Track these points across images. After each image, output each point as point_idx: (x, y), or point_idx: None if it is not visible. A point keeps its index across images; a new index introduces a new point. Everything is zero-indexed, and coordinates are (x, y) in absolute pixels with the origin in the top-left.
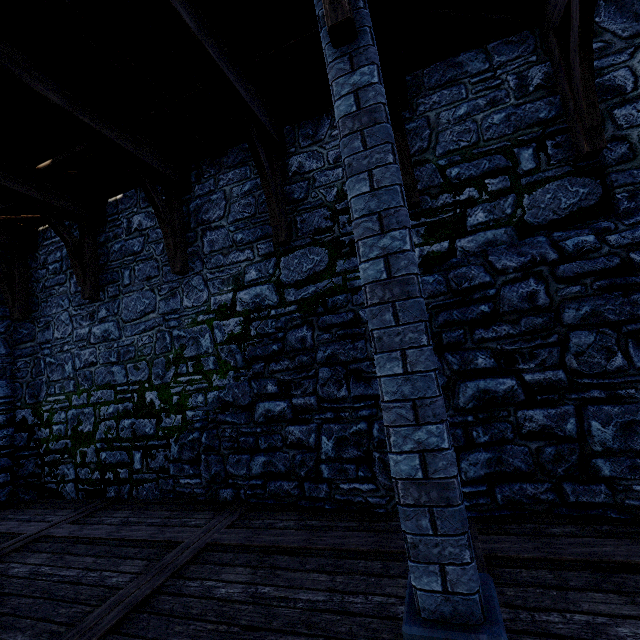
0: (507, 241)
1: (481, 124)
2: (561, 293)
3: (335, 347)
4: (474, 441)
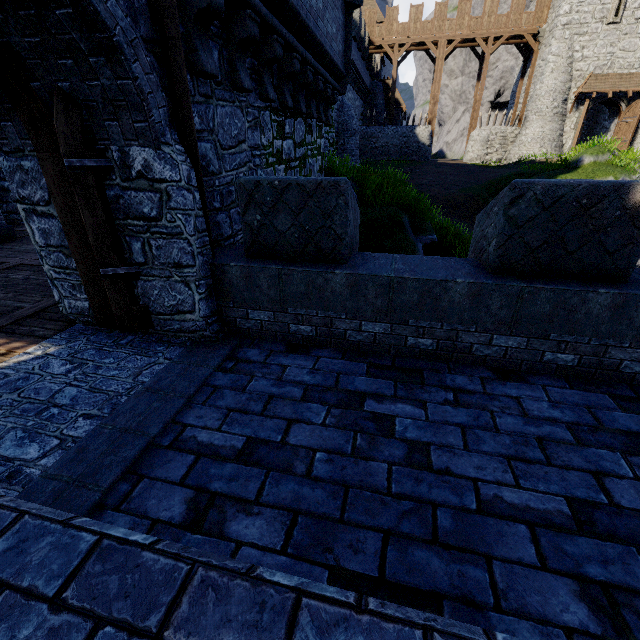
0: None
1: None
2: None
3: None
4: None
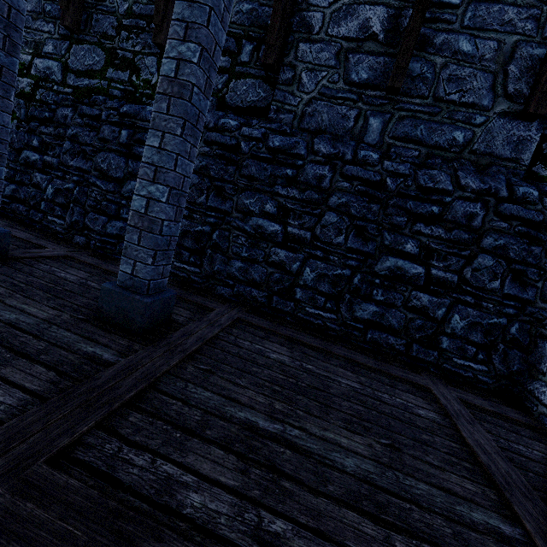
0: (210, 108)
1: (235, 6)
2: (201, 149)
3: (79, 130)
4: (120, 215)
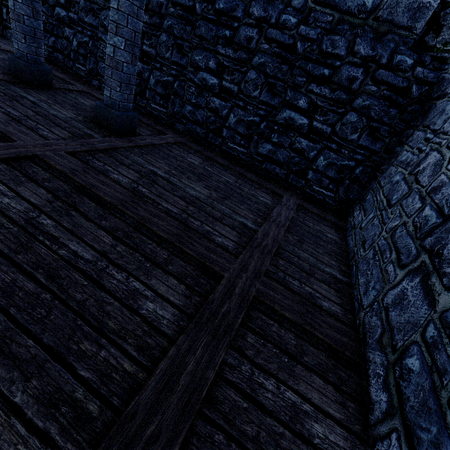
0: None
1: None
2: (169, 10)
3: None
4: None
